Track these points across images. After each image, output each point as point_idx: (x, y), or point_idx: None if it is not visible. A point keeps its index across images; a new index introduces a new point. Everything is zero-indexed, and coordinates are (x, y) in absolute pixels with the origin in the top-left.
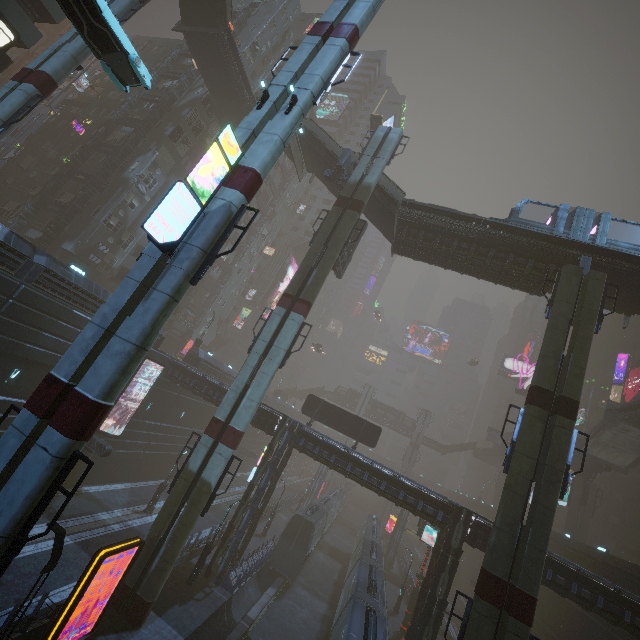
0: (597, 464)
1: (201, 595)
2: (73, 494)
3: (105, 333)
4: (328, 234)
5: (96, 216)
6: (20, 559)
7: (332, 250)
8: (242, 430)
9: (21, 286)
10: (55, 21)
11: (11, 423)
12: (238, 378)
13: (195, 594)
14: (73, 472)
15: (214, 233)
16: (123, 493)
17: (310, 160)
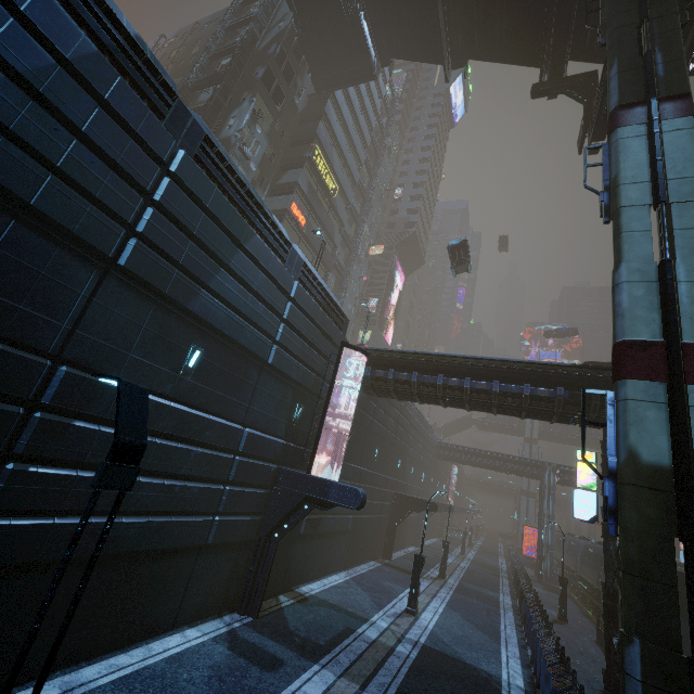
0: None
1: None
2: None
3: None
4: (636, 9)
5: None
6: None
7: (666, 20)
8: None
9: (179, 151)
10: None
11: None
12: (628, 259)
13: None
14: (284, 562)
15: None
16: (351, 588)
17: (466, 34)
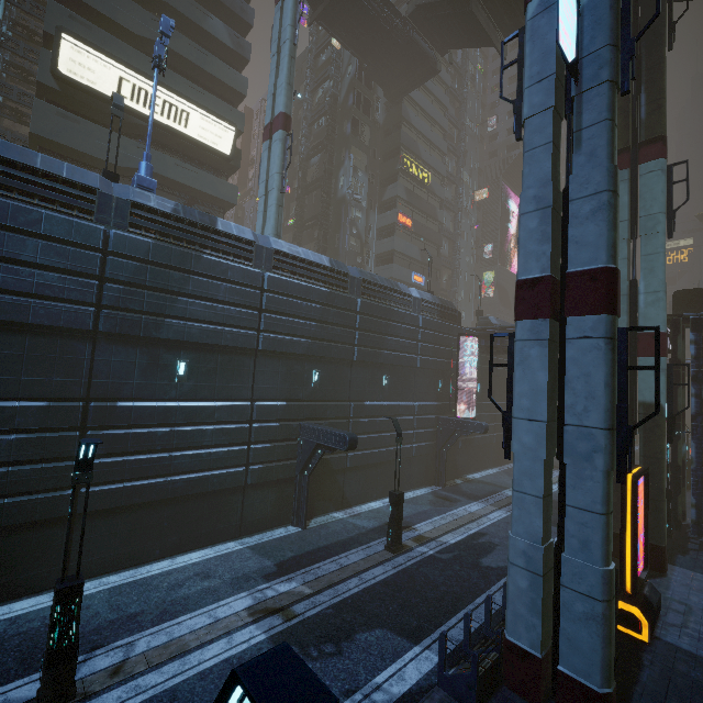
0: None
1: (693, 546)
2: (658, 366)
3: (551, 211)
4: None
5: (340, 244)
6: (487, 528)
7: (652, 53)
8: (663, 331)
9: (357, 300)
10: (244, 96)
11: (516, 340)
12: None
13: (685, 545)
14: (453, 463)
15: (613, 18)
16: (501, 475)
17: (510, 18)
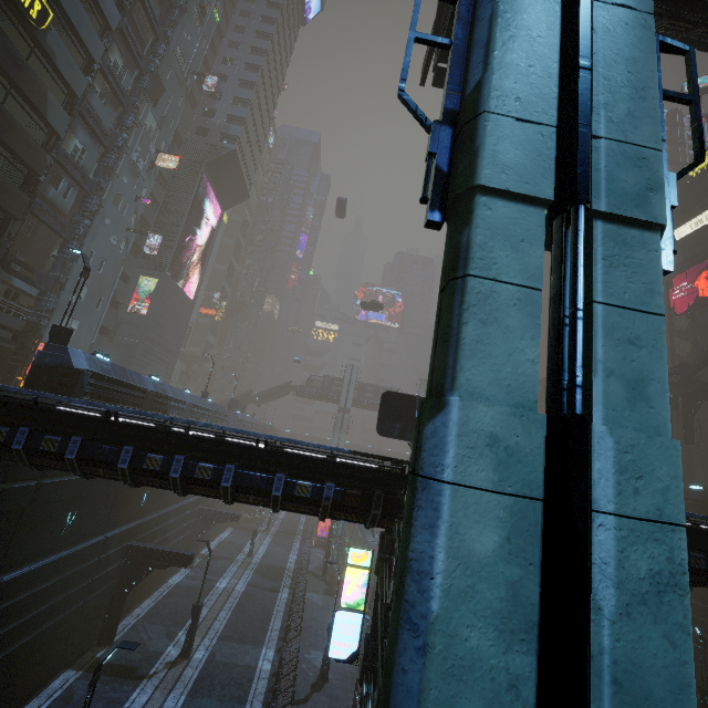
0: (702, 391)
1: None
2: None
3: None
4: None
5: None
6: None
7: None
8: None
9: None
10: None
11: None
12: (471, 384)
13: None
14: None
15: None
16: None
17: None
